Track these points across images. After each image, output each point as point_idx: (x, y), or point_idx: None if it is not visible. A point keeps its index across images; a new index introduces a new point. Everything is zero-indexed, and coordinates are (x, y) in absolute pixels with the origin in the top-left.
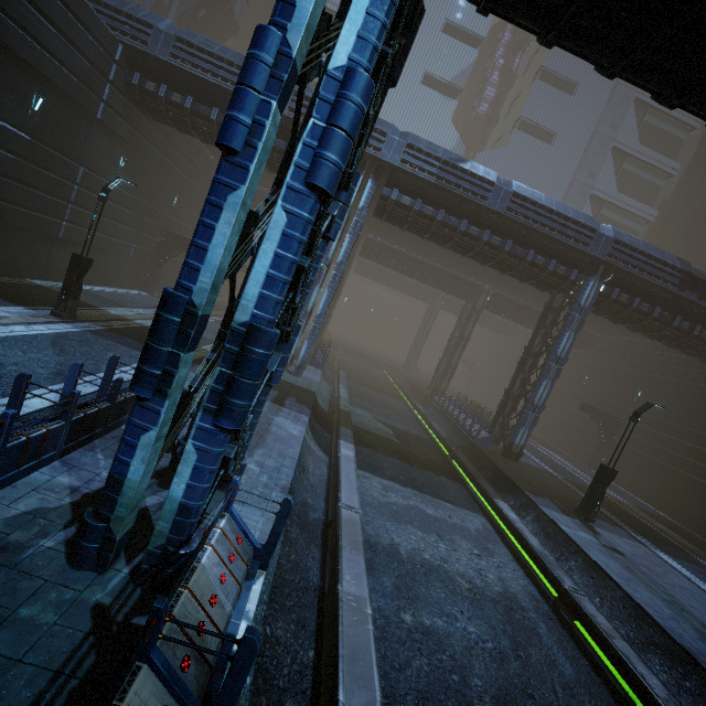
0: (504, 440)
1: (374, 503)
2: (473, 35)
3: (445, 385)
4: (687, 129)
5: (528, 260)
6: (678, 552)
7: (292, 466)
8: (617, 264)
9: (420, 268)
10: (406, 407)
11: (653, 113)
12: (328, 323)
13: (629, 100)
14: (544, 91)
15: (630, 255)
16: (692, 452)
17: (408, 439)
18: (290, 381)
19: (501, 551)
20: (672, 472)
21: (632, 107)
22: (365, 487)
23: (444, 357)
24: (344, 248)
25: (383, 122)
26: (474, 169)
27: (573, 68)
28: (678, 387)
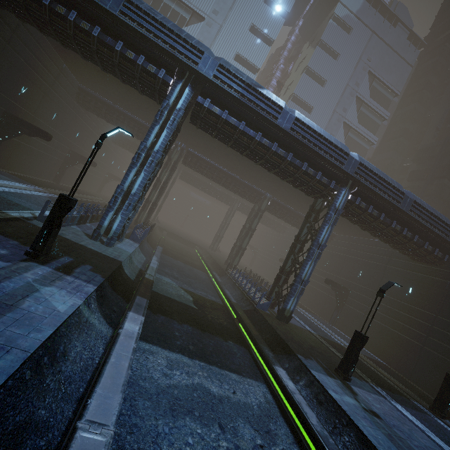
0: (279, 306)
1: (151, 390)
2: (268, 38)
3: (237, 261)
4: (382, 119)
5: (303, 170)
6: (403, 398)
7: (12, 366)
8: (361, 180)
9: (225, 177)
10: (207, 277)
11: (365, 106)
12: (157, 212)
13: (353, 96)
14: (307, 80)
15: (368, 175)
16: (395, 315)
17: (205, 305)
18: (98, 250)
19: (282, 430)
20: (383, 328)
21: (354, 101)
22: (147, 366)
23: (237, 242)
24: (161, 140)
25: (201, 44)
26: (269, 95)
27: (324, 71)
28: (385, 270)
